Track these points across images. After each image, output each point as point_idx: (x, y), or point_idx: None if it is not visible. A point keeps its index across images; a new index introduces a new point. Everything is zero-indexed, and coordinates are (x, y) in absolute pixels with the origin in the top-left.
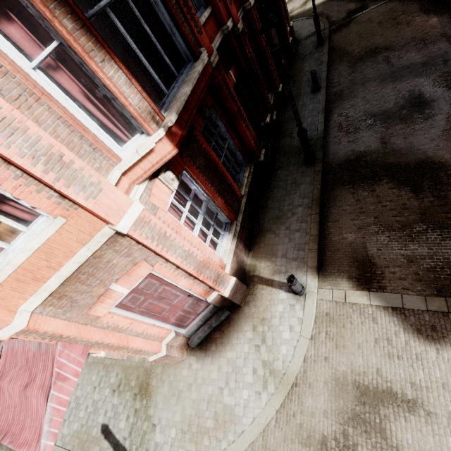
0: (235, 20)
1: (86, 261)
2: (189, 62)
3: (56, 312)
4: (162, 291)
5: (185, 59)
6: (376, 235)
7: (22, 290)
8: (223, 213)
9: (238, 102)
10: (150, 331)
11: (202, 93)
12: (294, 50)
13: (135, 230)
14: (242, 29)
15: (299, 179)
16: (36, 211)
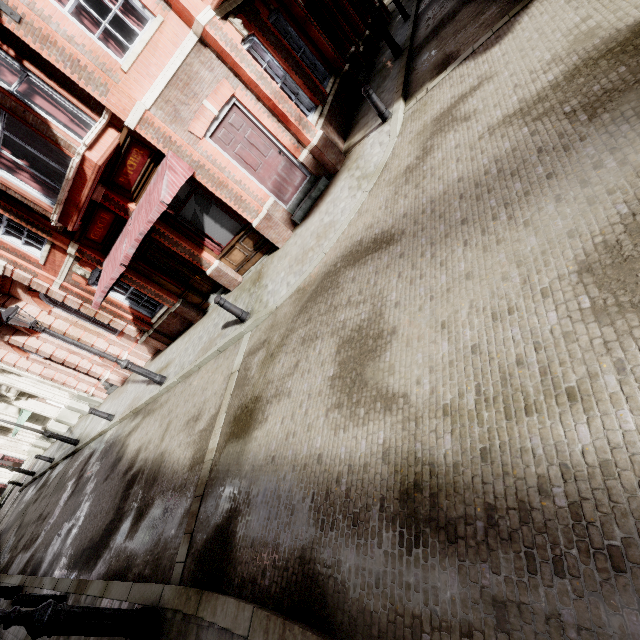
0: None
1: (181, 67)
2: None
3: (165, 119)
4: (250, 135)
5: None
6: (454, 39)
7: (141, 85)
8: (305, 95)
9: (305, 11)
10: (247, 184)
11: None
12: (389, 19)
13: (211, 30)
14: None
15: (388, 72)
16: (145, 14)
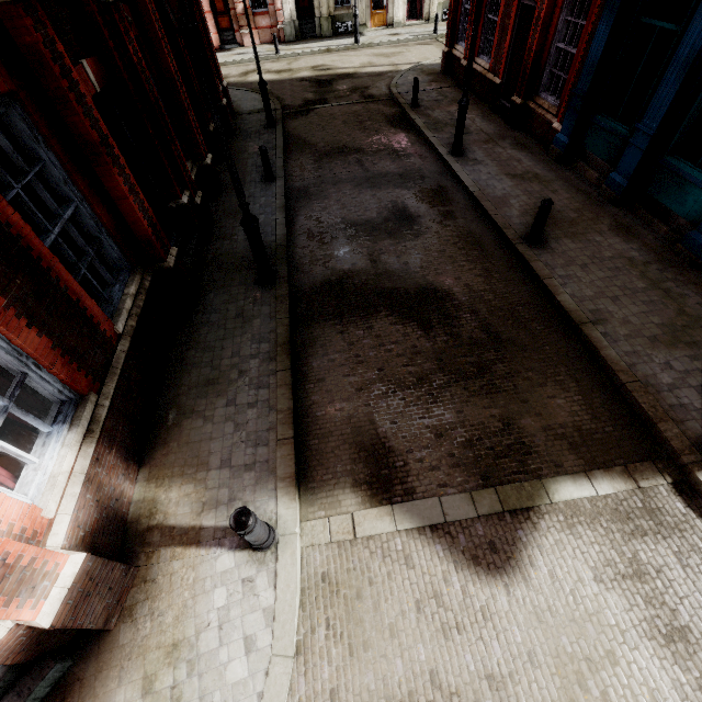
0: None
1: None
2: None
3: None
4: None
5: None
6: (386, 399)
7: None
8: (50, 375)
9: (103, 125)
10: None
11: None
12: (233, 123)
13: None
14: (118, 2)
15: (249, 309)
16: None
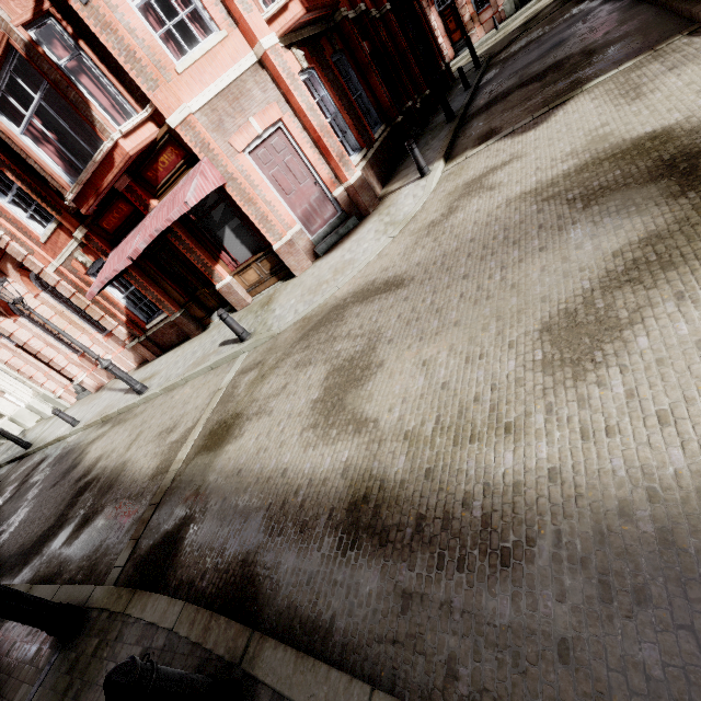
0: (367, 5)
1: (235, 81)
2: None
3: (208, 126)
4: (290, 161)
5: None
6: (501, 117)
7: (192, 89)
8: (353, 135)
9: (369, 58)
10: (277, 206)
11: (328, 3)
12: (452, 85)
13: (272, 55)
14: (376, 17)
15: (438, 133)
16: (211, 26)
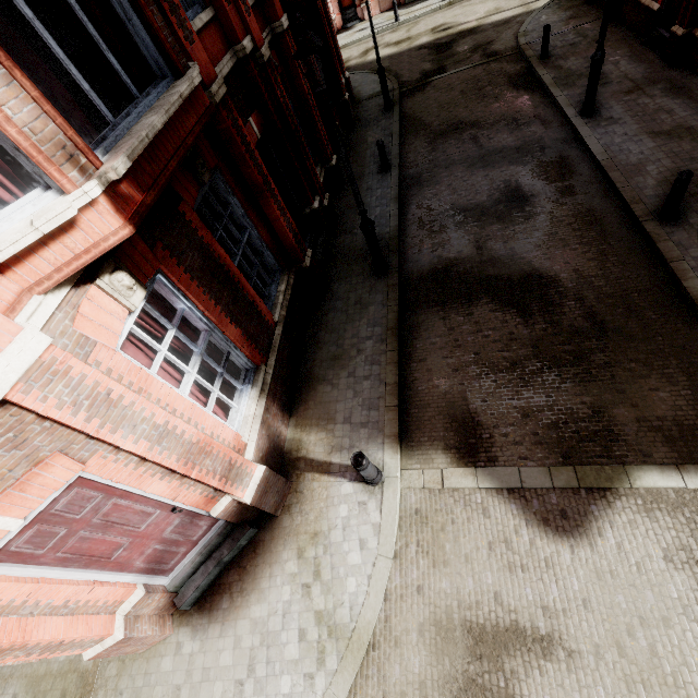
0: (256, 40)
1: None
2: (165, 78)
3: None
4: (111, 510)
5: (156, 71)
6: (479, 380)
7: None
8: (241, 353)
9: (264, 168)
10: (85, 597)
11: (191, 135)
12: (353, 112)
13: (28, 391)
14: (270, 57)
15: (366, 297)
16: None
